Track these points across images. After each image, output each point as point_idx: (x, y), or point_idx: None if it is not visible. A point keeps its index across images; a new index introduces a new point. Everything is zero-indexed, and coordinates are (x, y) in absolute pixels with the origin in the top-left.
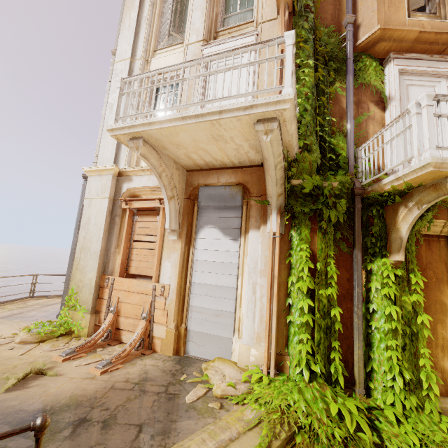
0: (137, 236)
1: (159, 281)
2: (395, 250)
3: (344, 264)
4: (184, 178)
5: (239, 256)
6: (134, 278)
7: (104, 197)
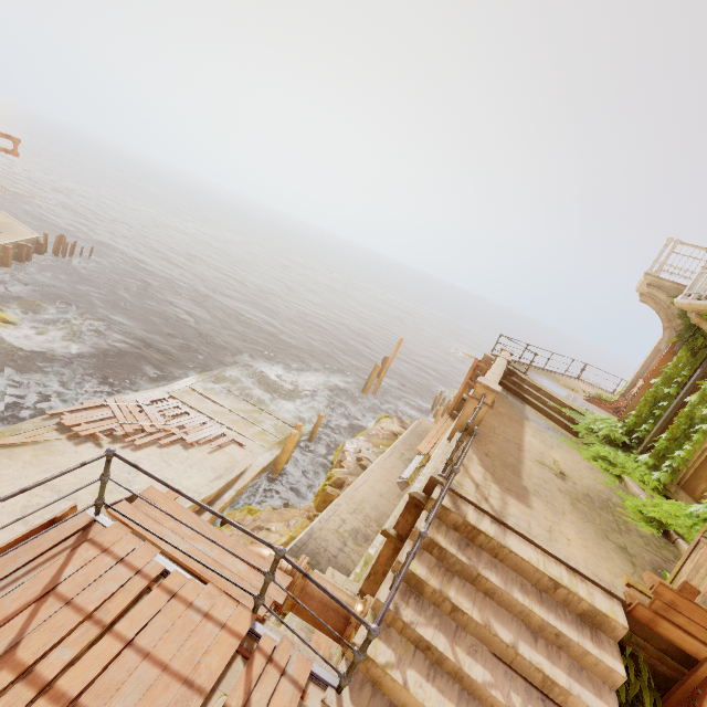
0: None
1: None
2: None
3: None
4: None
5: None
6: None
7: None
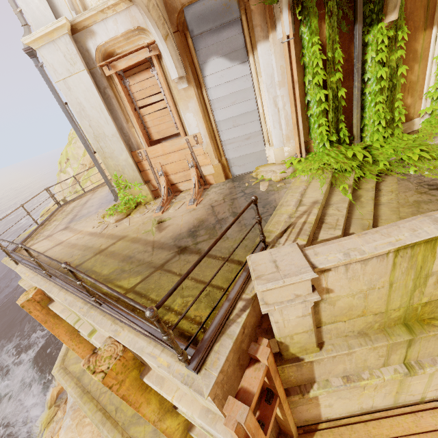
0: (140, 102)
1: (187, 134)
2: (391, 10)
3: (343, 46)
4: (162, 3)
5: (252, 78)
6: (159, 143)
7: (79, 70)
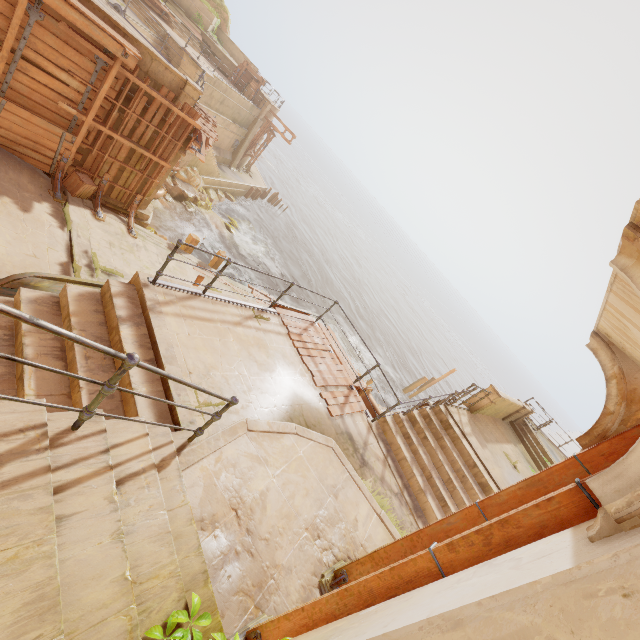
0: None
1: None
2: None
3: None
4: None
5: None
6: None
7: None
